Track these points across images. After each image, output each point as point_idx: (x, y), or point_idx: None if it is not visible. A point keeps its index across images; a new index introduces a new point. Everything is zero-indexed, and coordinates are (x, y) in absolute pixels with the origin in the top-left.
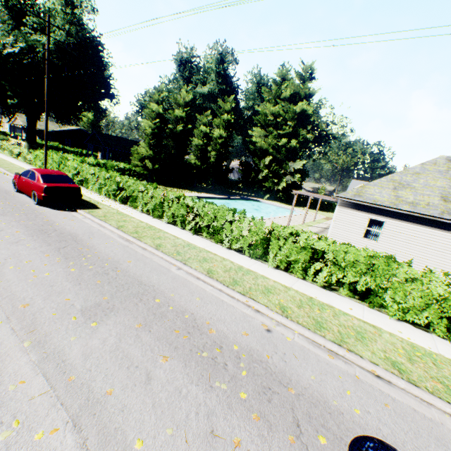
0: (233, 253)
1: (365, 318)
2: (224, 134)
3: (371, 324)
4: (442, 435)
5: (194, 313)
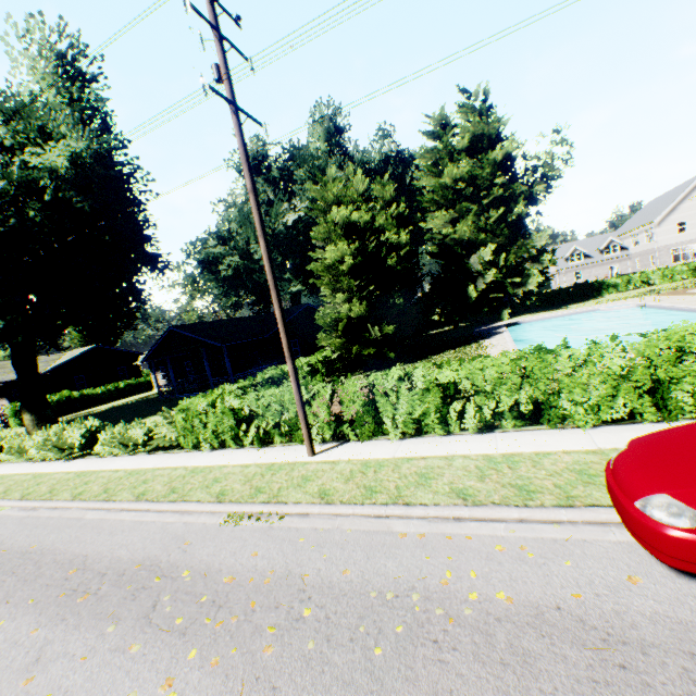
0: None
1: None
2: (404, 239)
3: None
4: None
5: None
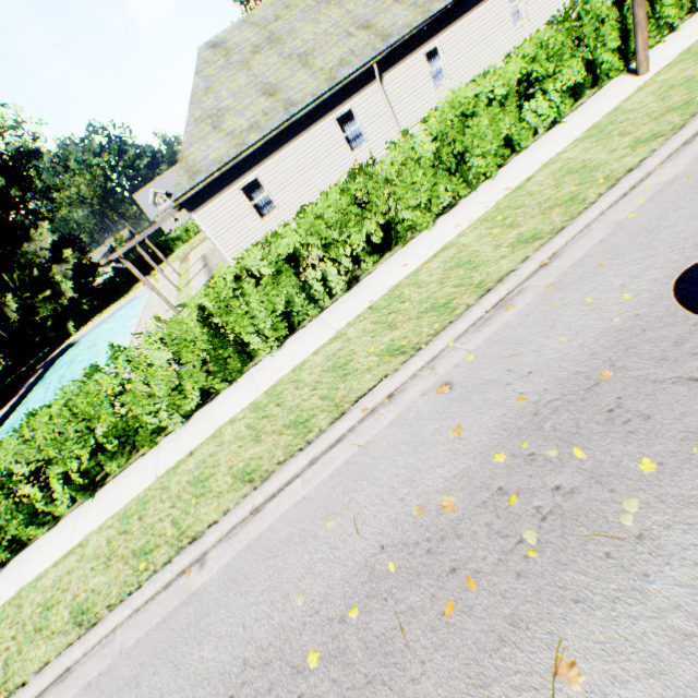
0: (204, 414)
1: (426, 254)
2: None
3: (440, 250)
4: (640, 227)
5: (383, 542)
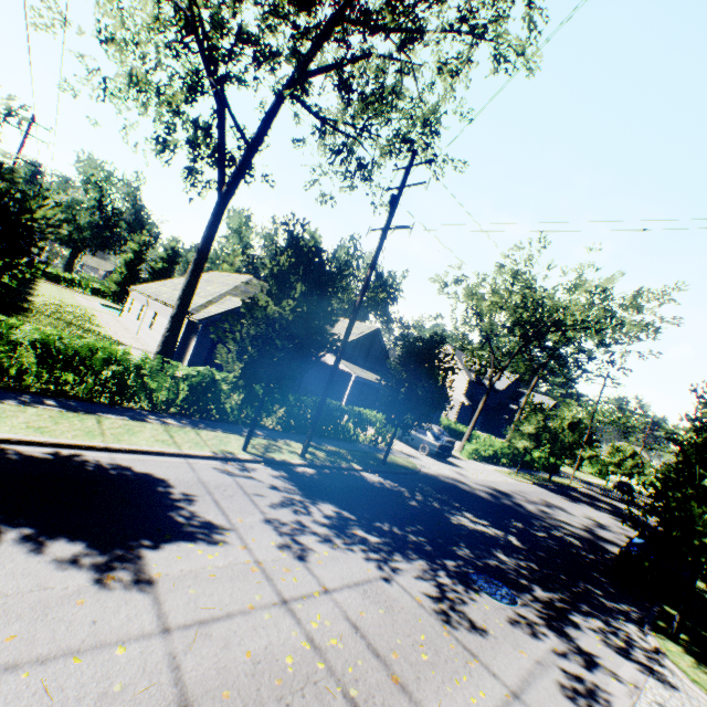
0: None
1: None
2: None
3: None
4: None
5: None
